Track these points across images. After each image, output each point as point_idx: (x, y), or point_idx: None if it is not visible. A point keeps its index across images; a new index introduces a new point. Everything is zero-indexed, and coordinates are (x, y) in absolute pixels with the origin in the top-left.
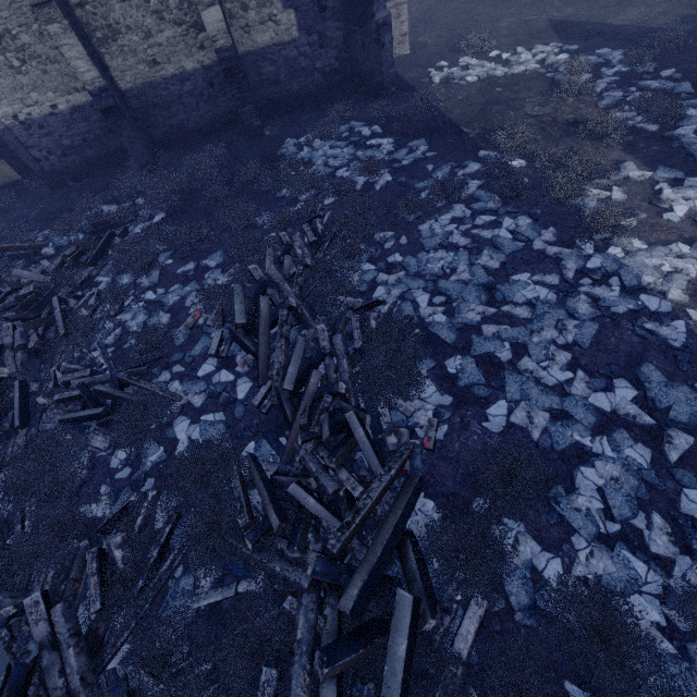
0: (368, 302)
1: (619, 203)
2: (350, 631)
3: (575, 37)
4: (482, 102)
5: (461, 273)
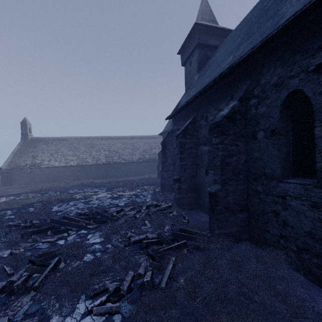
0: (75, 212)
1: (82, 197)
2: (154, 205)
3: (6, 196)
4: (5, 205)
5: (80, 206)
